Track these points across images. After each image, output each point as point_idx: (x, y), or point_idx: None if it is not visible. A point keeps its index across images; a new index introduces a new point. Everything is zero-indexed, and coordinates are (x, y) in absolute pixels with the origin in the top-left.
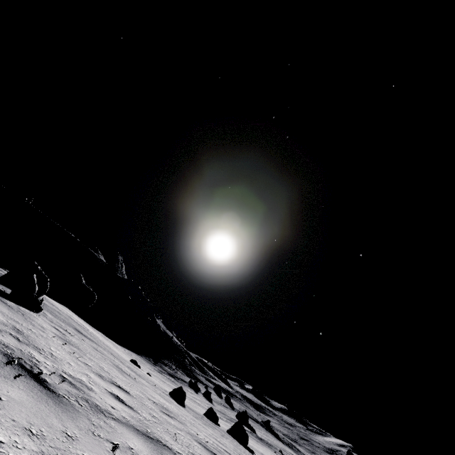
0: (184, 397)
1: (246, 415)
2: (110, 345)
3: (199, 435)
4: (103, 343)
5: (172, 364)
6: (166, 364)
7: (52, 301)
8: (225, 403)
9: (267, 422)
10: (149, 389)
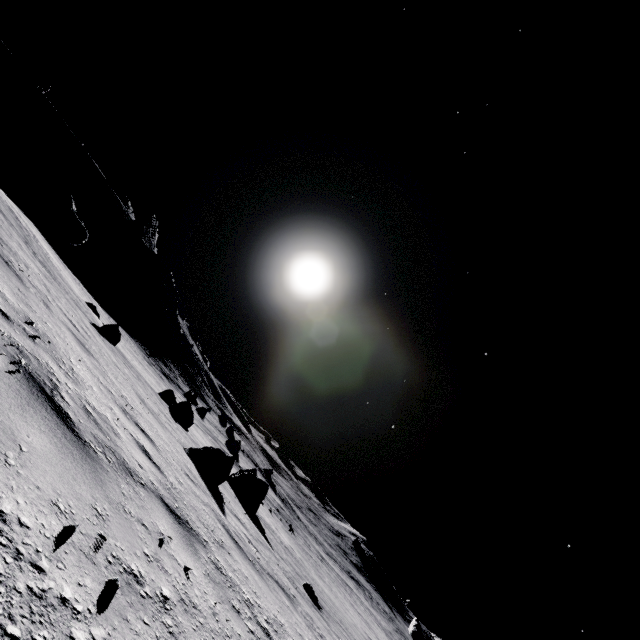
0: (117, 337)
1: (238, 445)
2: (70, 280)
3: (25, 272)
4: (48, 258)
5: (176, 369)
6: (167, 365)
7: (2, 193)
8: (223, 431)
9: (269, 472)
10: (24, 253)
